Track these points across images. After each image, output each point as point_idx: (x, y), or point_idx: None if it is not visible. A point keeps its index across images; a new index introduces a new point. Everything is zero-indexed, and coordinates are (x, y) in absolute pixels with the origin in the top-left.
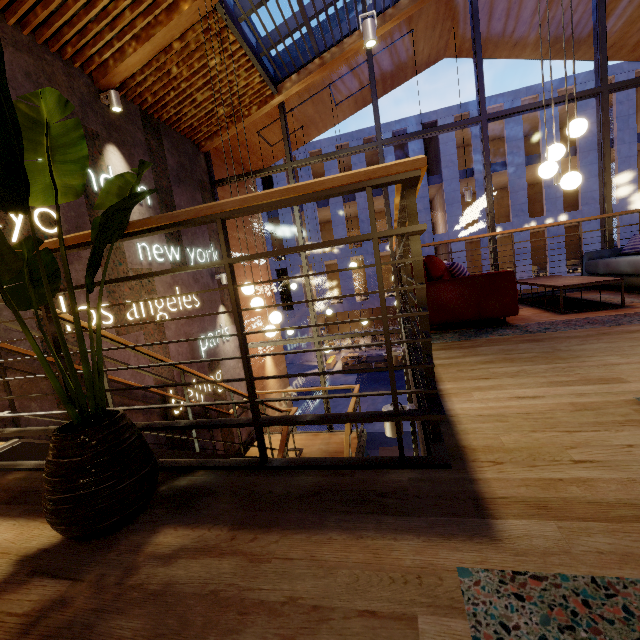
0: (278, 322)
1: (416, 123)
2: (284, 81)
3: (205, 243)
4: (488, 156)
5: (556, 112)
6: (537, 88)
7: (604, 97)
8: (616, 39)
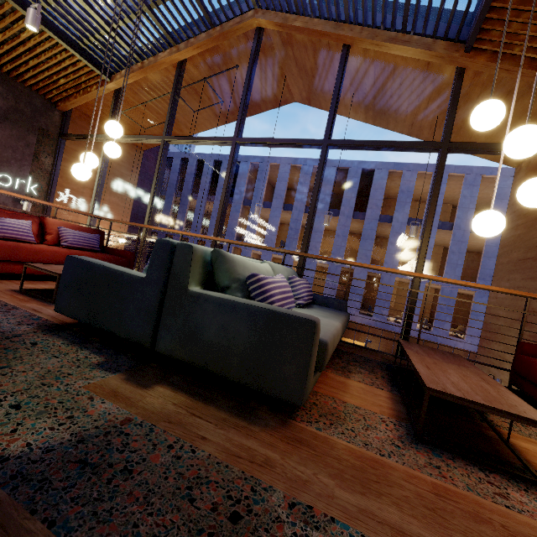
0: None
1: (357, 166)
2: (117, 73)
3: (21, 173)
4: (229, 172)
5: (476, 193)
6: (465, 169)
7: (323, 149)
8: (412, 119)
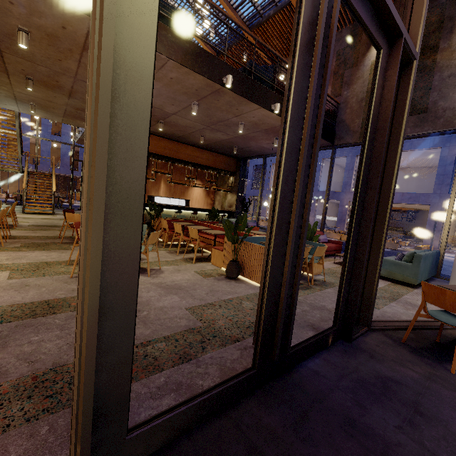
0: None
1: None
2: None
3: None
4: None
5: None
6: None
7: None
8: None
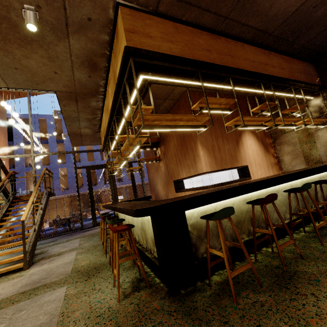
0: (17, 116)
1: None
2: None
3: None
4: None
5: None
6: None
7: None
8: None
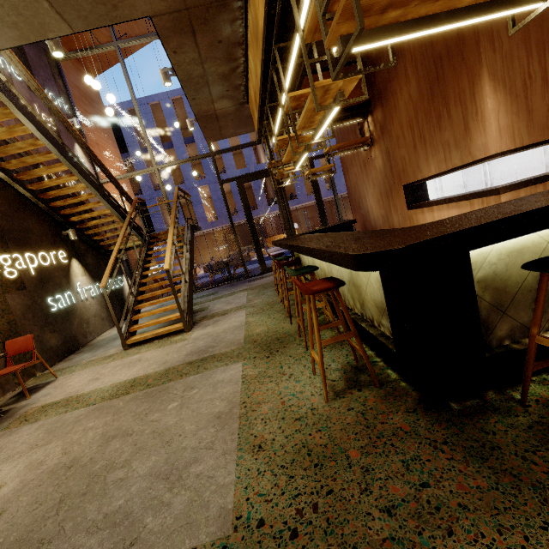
0: (113, 99)
1: None
2: None
3: (55, 94)
4: None
5: None
6: None
7: None
8: None
